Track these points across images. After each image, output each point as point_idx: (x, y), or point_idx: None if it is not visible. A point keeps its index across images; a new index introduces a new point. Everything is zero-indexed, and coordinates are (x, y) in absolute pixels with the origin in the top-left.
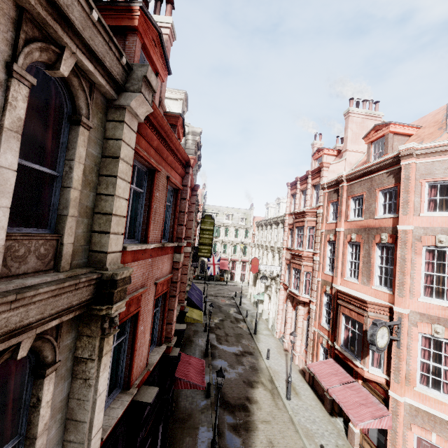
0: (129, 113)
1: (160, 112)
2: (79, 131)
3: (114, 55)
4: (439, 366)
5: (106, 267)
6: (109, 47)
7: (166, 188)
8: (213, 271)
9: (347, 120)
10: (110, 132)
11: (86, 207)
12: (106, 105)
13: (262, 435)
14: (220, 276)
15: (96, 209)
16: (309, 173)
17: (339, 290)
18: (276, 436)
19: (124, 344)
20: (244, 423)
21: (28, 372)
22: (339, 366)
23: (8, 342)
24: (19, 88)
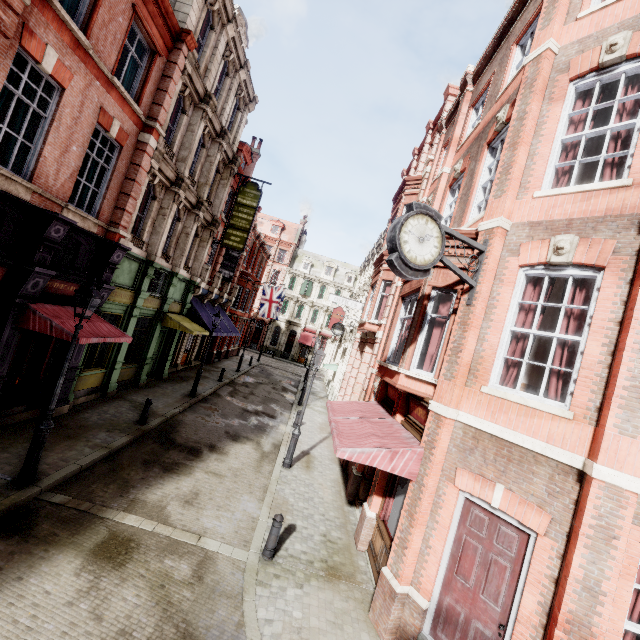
0: None
1: None
2: None
3: None
4: (548, 334)
5: None
6: None
7: None
8: (267, 311)
9: None
10: None
11: None
12: None
13: (190, 483)
14: (300, 355)
15: None
16: (429, 127)
17: None
18: (216, 492)
19: None
20: (173, 463)
21: None
22: (381, 407)
23: None
24: None
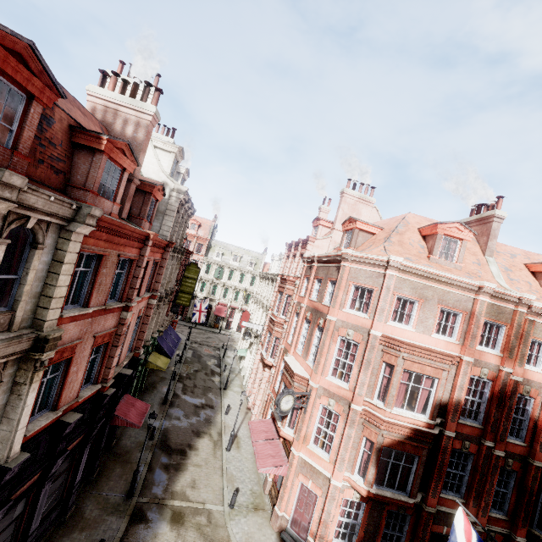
0: (76, 233)
1: (110, 218)
2: (36, 252)
3: (66, 207)
4: (326, 431)
5: (44, 330)
6: (63, 205)
7: (116, 263)
8: (198, 318)
9: (341, 200)
10: (60, 245)
11: (35, 292)
12: (60, 228)
13: (189, 475)
14: (215, 322)
15: (43, 293)
16: (300, 242)
17: (285, 359)
18: (202, 477)
19: (58, 378)
20: (177, 464)
21: None
22: (274, 426)
23: None
24: (1, 248)
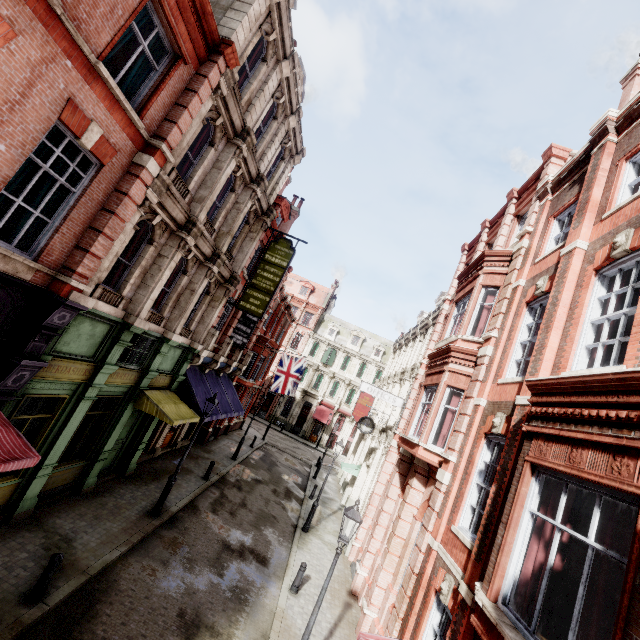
0: None
1: None
2: None
3: None
4: None
5: None
6: None
7: None
8: (281, 386)
9: (629, 85)
10: None
11: None
12: None
13: None
14: (312, 432)
15: None
16: (512, 195)
17: (540, 380)
18: None
19: None
20: None
21: None
22: None
23: None
24: None
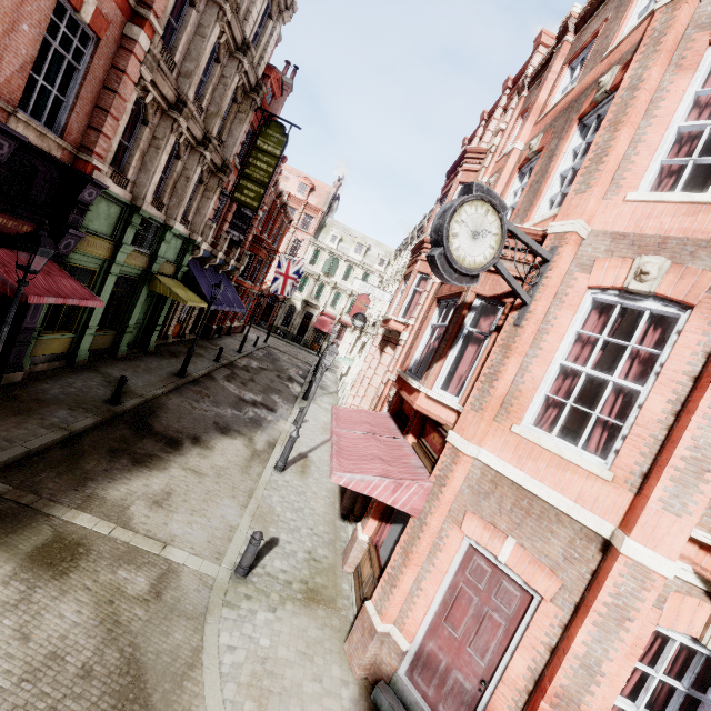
0: None
1: None
2: None
3: None
4: (604, 376)
5: None
6: None
7: None
8: (280, 287)
9: None
10: None
11: None
12: None
13: (162, 480)
14: (314, 341)
15: None
16: (507, 85)
17: None
18: (193, 493)
19: None
20: (146, 454)
21: None
22: (392, 421)
23: None
24: None
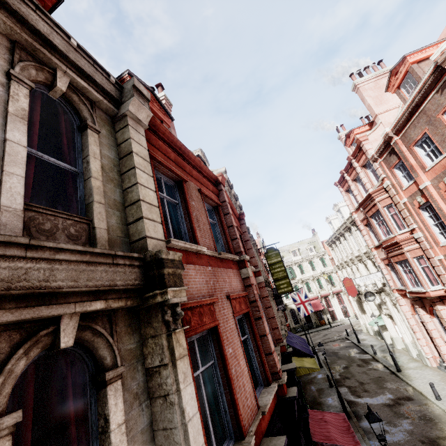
0: (131, 120)
1: (166, 128)
2: (88, 133)
3: (102, 76)
4: None
5: (149, 250)
6: (96, 69)
7: (201, 201)
8: (305, 311)
9: (359, 92)
10: (120, 139)
11: (114, 201)
12: (111, 122)
13: None
14: (319, 319)
15: (126, 203)
16: (350, 159)
17: None
18: None
19: (216, 373)
20: None
21: (88, 382)
22: None
23: (38, 311)
24: (19, 88)
